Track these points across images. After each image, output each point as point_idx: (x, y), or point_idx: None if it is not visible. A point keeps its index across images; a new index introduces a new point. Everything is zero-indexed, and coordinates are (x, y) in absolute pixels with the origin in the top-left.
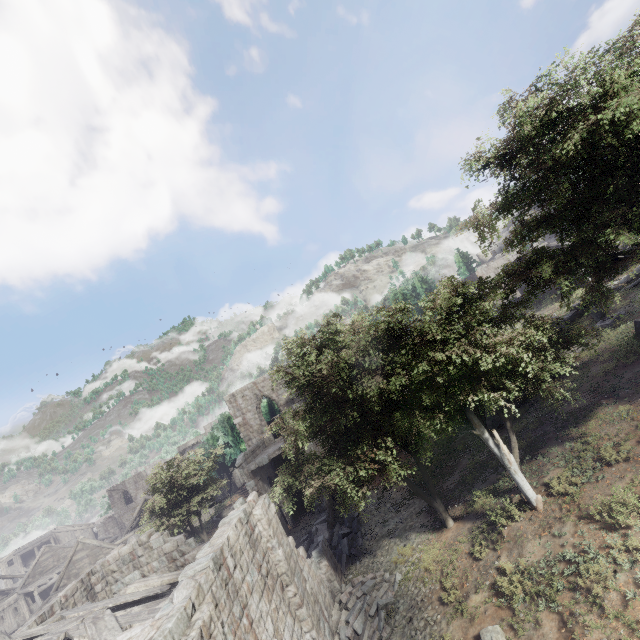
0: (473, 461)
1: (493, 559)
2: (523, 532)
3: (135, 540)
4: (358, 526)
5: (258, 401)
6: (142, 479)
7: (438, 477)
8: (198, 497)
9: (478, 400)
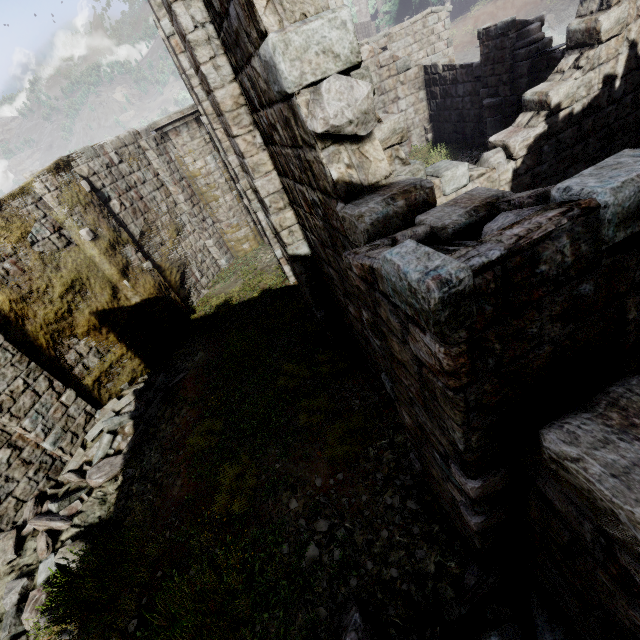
0: None
1: None
2: None
3: None
4: None
5: None
6: None
7: None
8: None
9: None
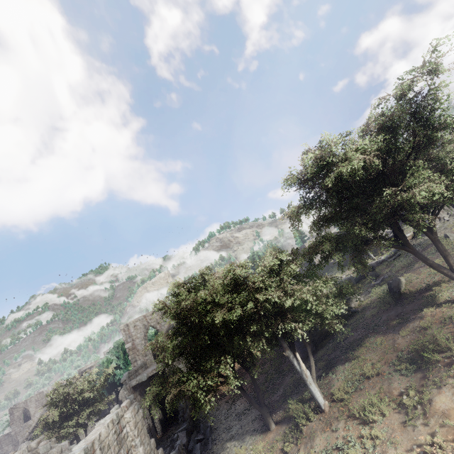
0: (293, 378)
1: (295, 452)
2: (315, 429)
3: (26, 446)
4: (210, 433)
5: (146, 330)
6: (43, 398)
7: (270, 391)
8: (87, 411)
9: (287, 331)
